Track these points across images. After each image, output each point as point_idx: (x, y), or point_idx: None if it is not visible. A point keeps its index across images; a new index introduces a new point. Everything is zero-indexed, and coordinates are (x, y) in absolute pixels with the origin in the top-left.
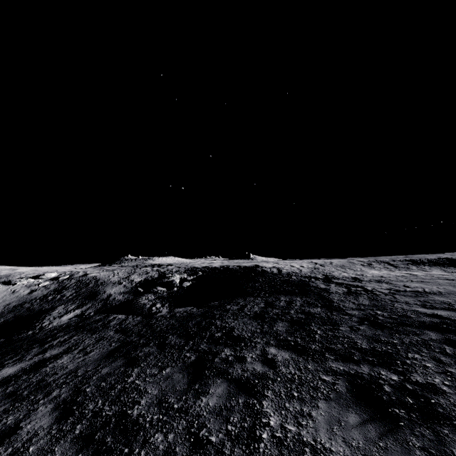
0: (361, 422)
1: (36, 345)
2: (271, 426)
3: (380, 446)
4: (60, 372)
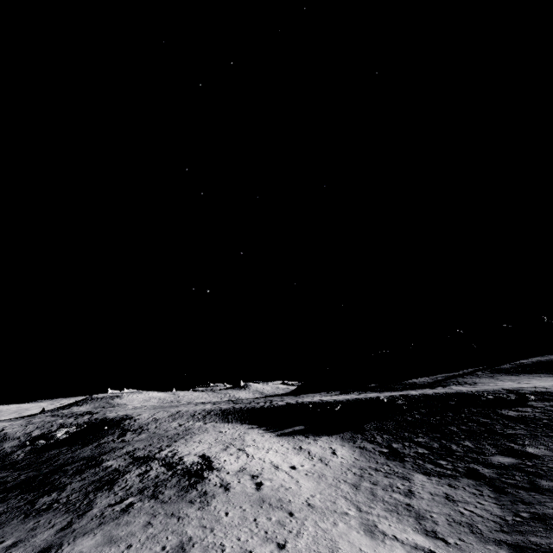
0: None
1: None
2: None
3: None
4: None
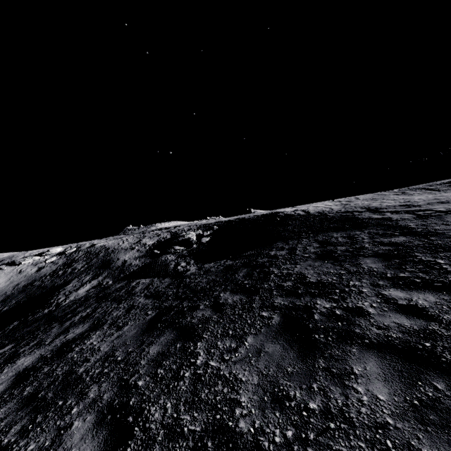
0: None
1: (55, 324)
2: None
3: None
4: (92, 358)
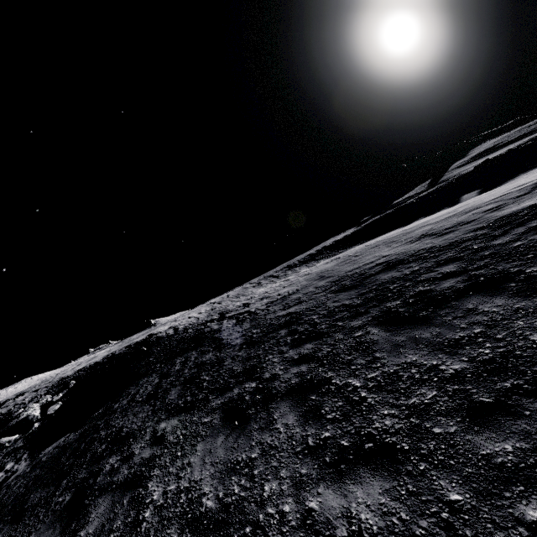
0: (225, 439)
1: None
2: (155, 500)
3: (234, 448)
4: None
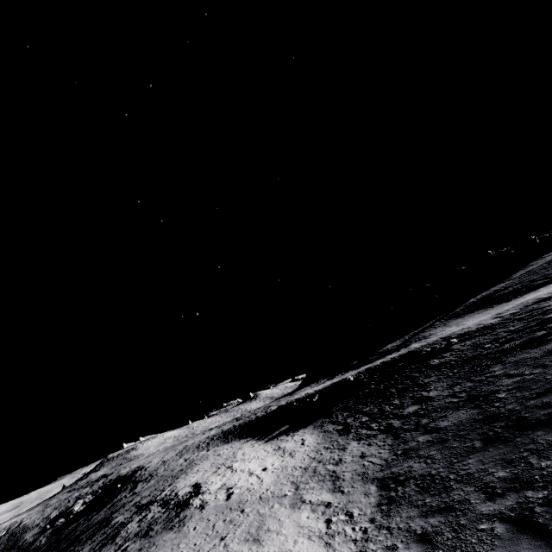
0: None
1: None
2: None
3: None
4: None
